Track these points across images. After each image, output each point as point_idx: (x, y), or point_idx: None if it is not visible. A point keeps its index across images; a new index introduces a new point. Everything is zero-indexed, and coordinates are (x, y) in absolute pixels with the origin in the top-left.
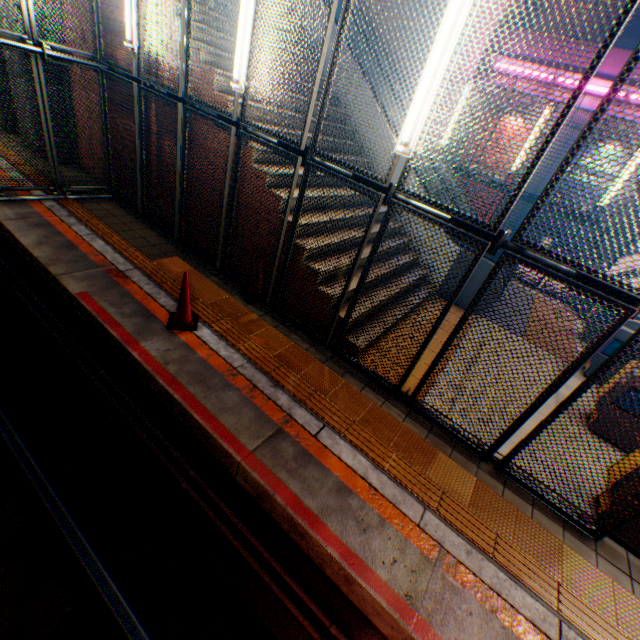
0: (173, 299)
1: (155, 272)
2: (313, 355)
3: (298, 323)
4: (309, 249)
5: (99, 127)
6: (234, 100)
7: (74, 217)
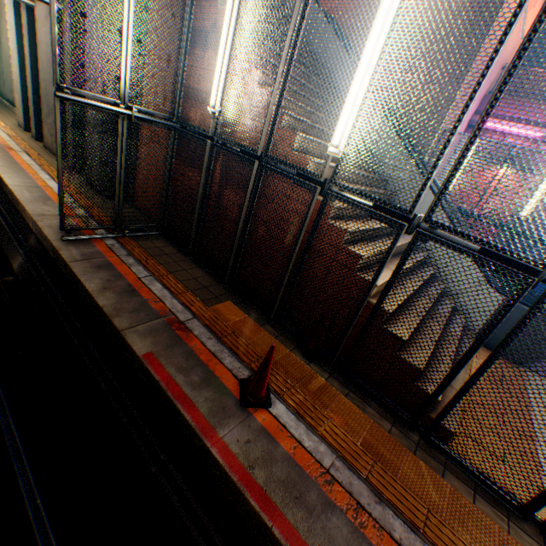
0: (237, 358)
1: (213, 321)
2: (399, 439)
3: (373, 393)
4: (390, 312)
5: (162, 174)
6: (324, 162)
7: (132, 256)
